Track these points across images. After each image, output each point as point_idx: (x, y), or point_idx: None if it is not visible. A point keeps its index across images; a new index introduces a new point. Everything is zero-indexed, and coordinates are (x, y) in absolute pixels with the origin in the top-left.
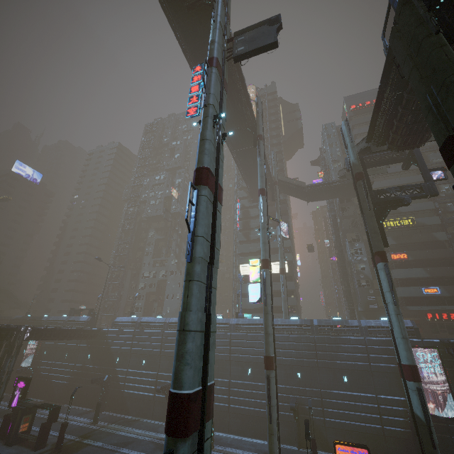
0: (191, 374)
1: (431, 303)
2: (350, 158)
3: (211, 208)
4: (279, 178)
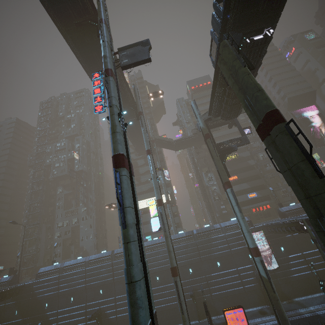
0: (144, 314)
1: (254, 203)
2: (200, 124)
3: (130, 182)
4: (155, 137)
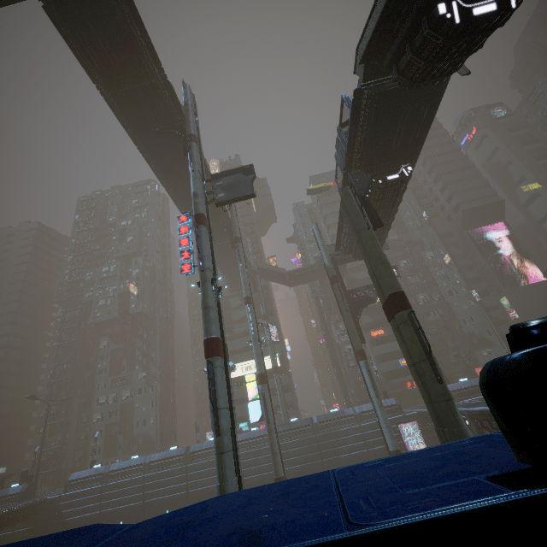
0: None
1: (408, 373)
2: (325, 261)
3: (224, 373)
4: (258, 265)
